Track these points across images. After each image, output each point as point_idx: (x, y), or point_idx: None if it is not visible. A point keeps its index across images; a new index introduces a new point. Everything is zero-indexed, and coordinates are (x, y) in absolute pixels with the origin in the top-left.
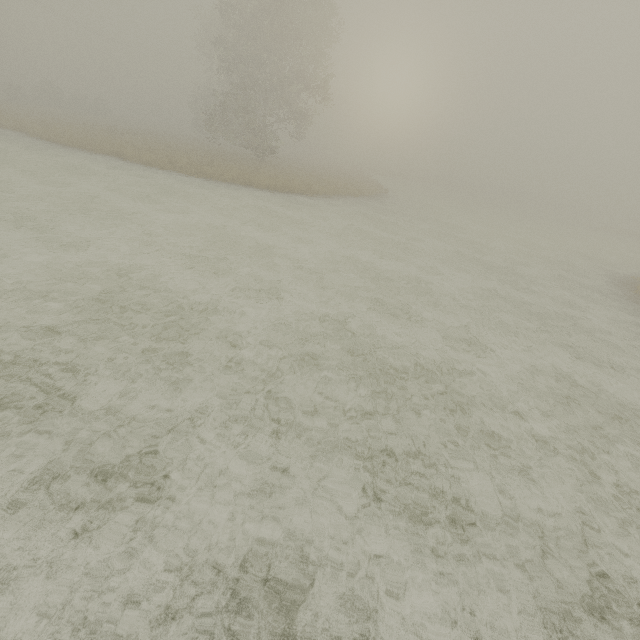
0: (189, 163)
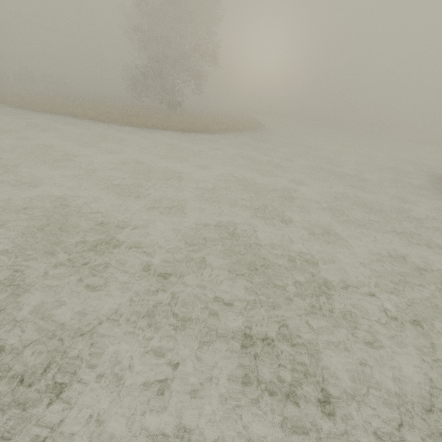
0: (121, 116)
